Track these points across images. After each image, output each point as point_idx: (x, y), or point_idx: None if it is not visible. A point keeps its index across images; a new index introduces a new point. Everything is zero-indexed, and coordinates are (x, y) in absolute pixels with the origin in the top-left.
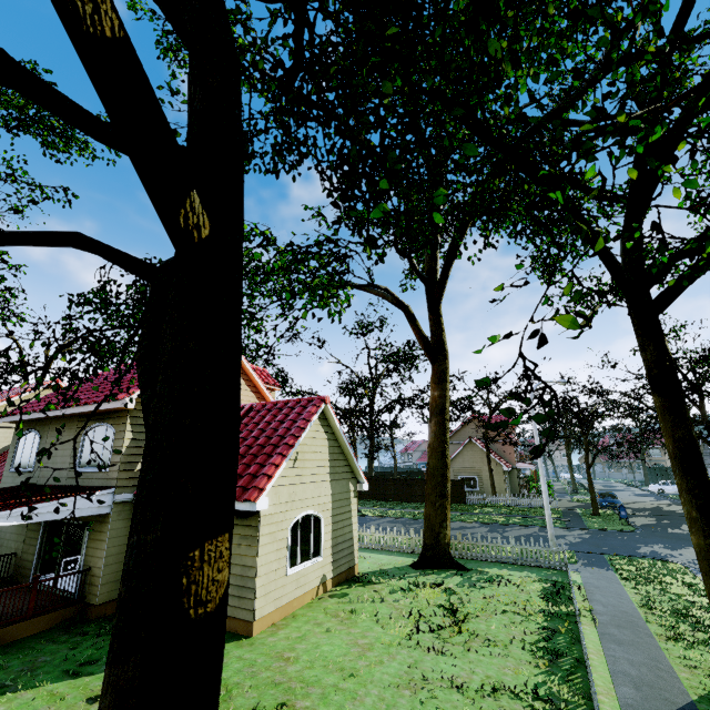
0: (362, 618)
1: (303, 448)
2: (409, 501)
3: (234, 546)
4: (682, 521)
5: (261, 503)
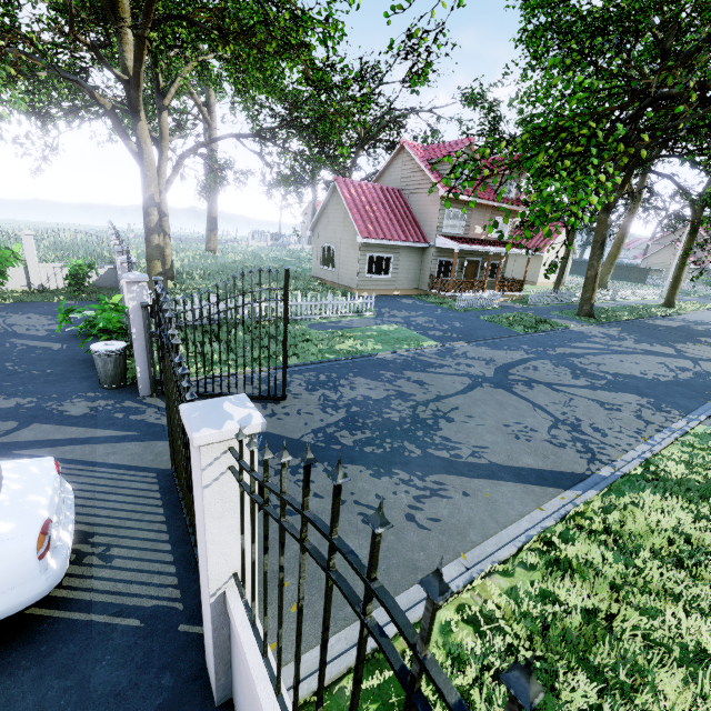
0: (566, 288)
1: (558, 240)
2: None
3: (533, 265)
4: None
5: (545, 254)
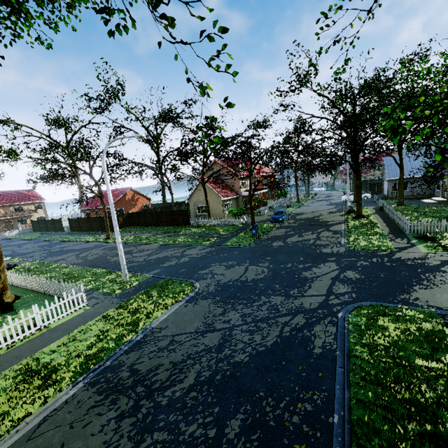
0: None
1: None
2: (160, 226)
3: None
4: (302, 232)
5: None
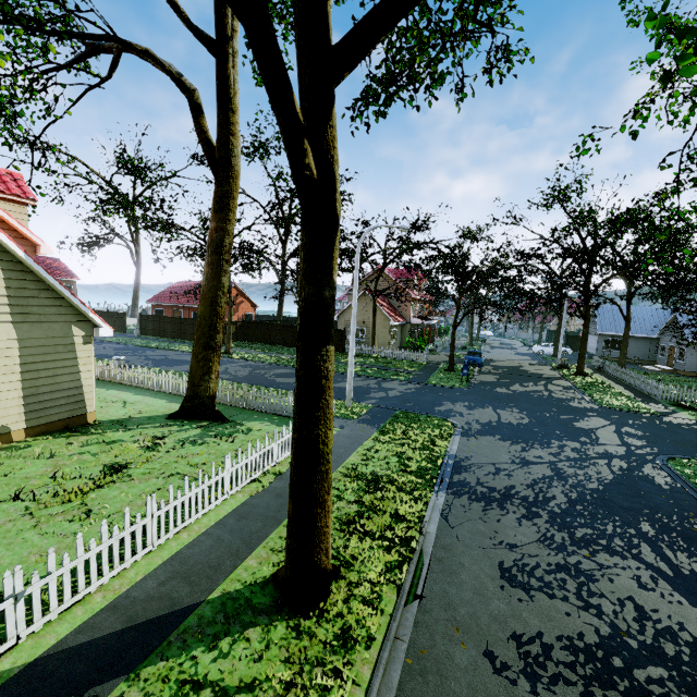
0: None
1: None
2: (294, 347)
3: None
4: (520, 381)
5: None
